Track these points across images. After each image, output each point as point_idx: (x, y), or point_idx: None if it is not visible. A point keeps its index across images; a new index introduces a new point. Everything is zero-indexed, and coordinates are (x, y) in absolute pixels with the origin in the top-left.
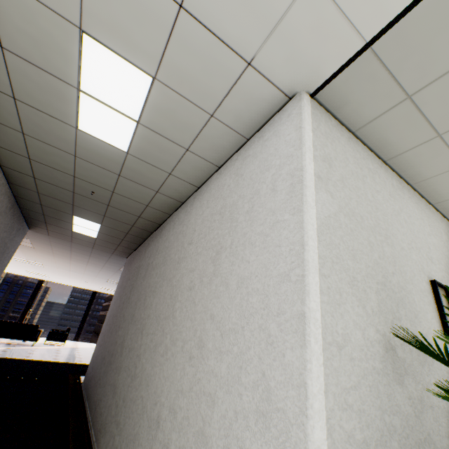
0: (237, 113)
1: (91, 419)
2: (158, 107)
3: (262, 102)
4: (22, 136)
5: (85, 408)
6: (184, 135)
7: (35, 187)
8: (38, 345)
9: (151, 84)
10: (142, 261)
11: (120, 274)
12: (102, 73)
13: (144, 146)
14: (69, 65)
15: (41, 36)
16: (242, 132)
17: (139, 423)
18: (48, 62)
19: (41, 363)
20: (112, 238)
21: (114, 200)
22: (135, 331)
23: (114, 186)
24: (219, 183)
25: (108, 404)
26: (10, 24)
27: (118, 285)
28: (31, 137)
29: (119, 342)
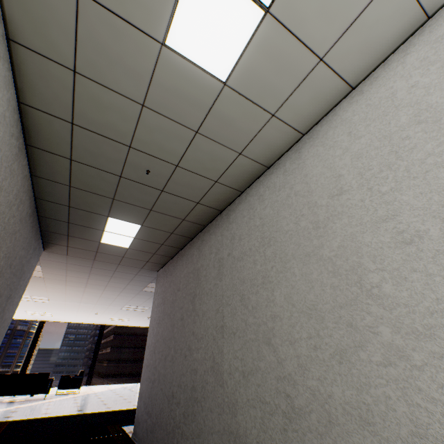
0: None
1: None
2: None
3: None
4: (70, 78)
5: None
6: (329, 28)
7: (67, 177)
8: (50, 397)
9: None
10: (200, 261)
11: (141, 296)
12: None
13: (255, 66)
14: None
15: None
16: (427, 3)
17: None
18: None
19: (66, 419)
20: (149, 244)
21: (173, 180)
22: (244, 345)
23: (180, 156)
24: (368, 102)
25: None
26: None
27: (154, 303)
28: (84, 77)
29: (203, 368)
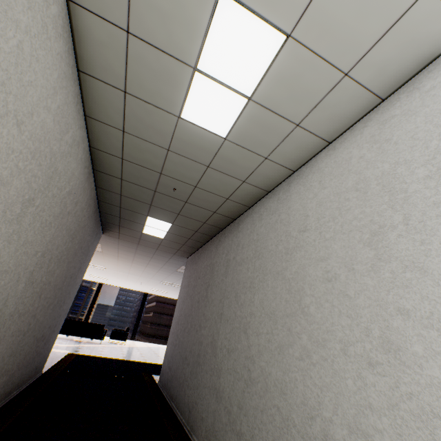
0: (382, 65)
1: (186, 423)
2: (279, 75)
3: (426, 42)
4: (121, 135)
5: (173, 410)
6: (299, 107)
7: (119, 189)
8: (104, 343)
9: (282, 45)
10: (215, 258)
11: (175, 275)
12: (227, 42)
13: (246, 128)
14: (192, 40)
15: (173, 8)
16: (378, 91)
17: (283, 438)
18: (171, 40)
19: (114, 361)
20: (179, 237)
21: (194, 195)
22: (232, 330)
23: (198, 180)
24: (336, 159)
25: (211, 409)
26: (143, 1)
27: (182, 284)
28: (130, 134)
29: (206, 341)
